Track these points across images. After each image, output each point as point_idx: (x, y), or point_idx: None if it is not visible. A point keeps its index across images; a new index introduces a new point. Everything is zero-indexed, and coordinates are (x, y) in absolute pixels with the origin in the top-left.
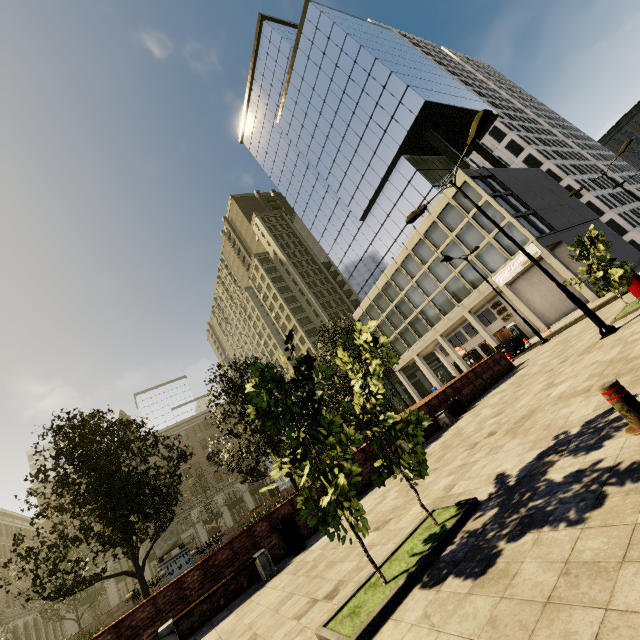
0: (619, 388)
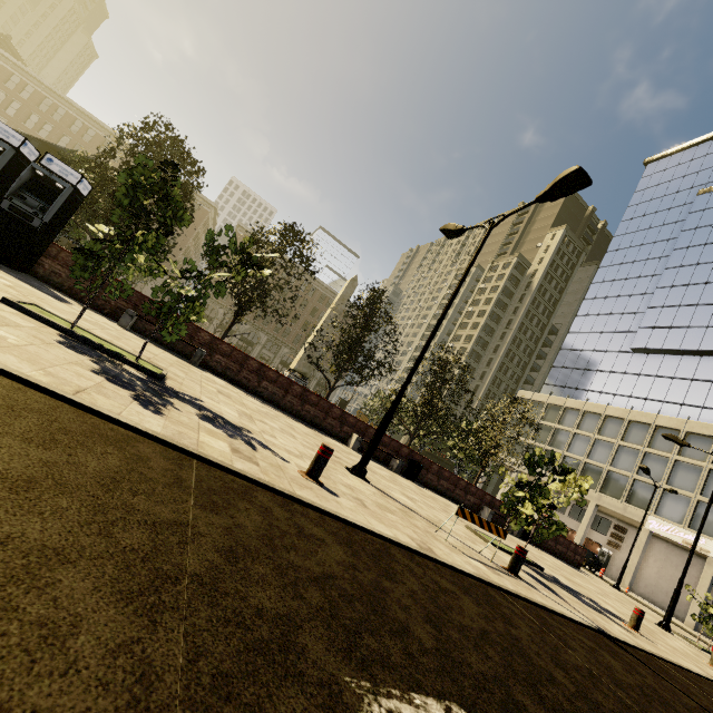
0: (642, 614)
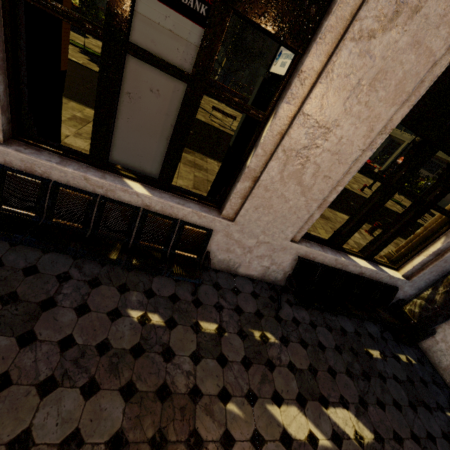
0: None
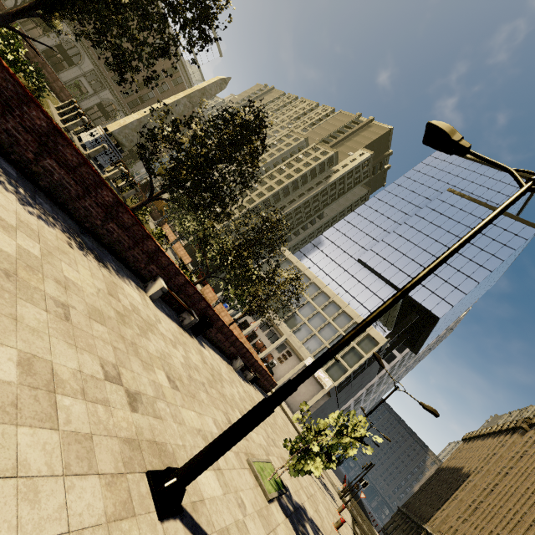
0: None
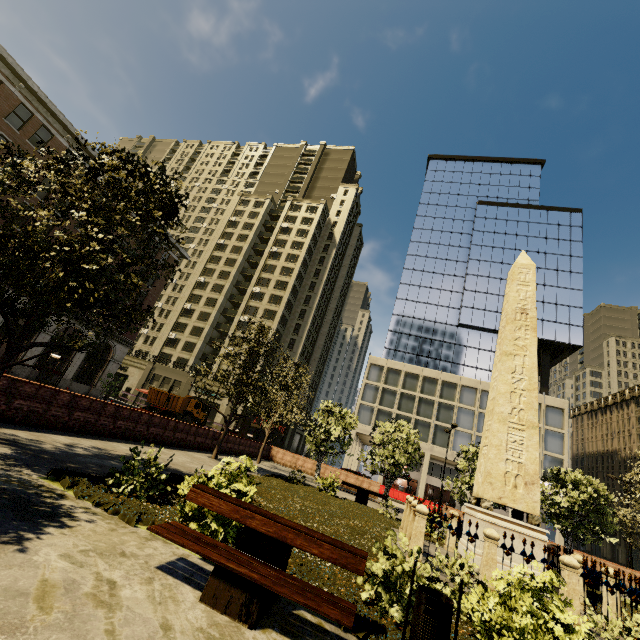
0: None
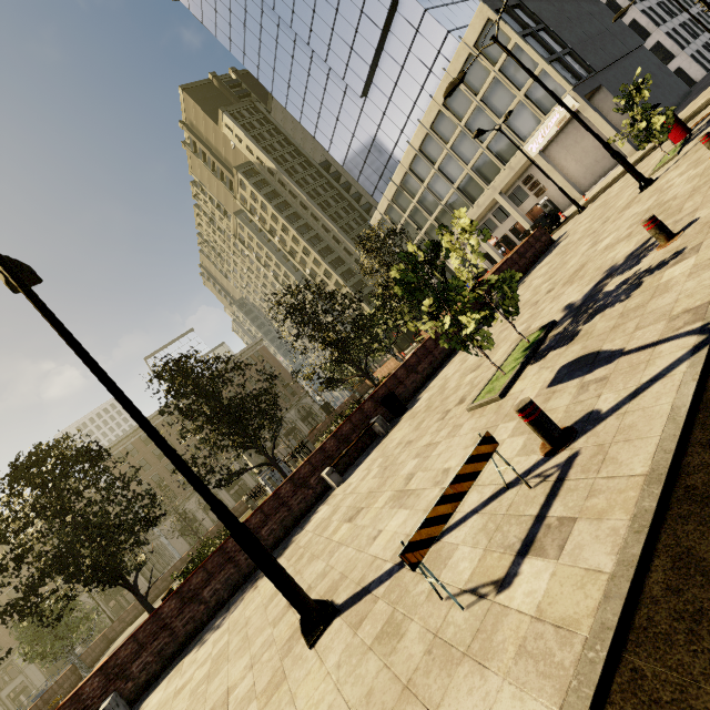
0: (655, 219)
